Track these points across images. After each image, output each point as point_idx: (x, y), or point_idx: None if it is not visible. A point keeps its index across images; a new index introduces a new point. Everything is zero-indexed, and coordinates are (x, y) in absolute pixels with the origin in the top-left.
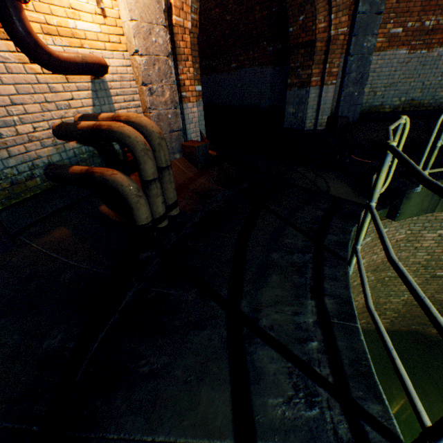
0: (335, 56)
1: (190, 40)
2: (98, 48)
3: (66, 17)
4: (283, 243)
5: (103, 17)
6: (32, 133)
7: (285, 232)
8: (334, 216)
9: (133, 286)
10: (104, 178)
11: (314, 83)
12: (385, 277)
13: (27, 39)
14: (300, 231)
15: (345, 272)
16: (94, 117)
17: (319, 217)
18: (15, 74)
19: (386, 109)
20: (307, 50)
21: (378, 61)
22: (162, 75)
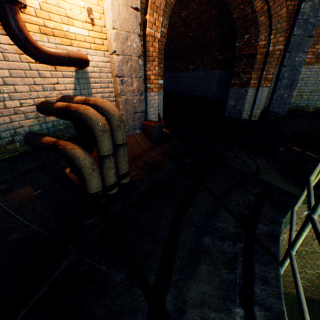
0: (271, 66)
1: (158, 46)
2: (84, 47)
3: (62, 23)
4: (215, 227)
5: (92, 25)
6: (19, 107)
7: (218, 214)
8: (265, 203)
9: (70, 255)
10: (65, 151)
11: (252, 84)
12: (303, 250)
13: (19, 35)
14: (232, 215)
15: (277, 274)
16: (71, 98)
17: (250, 202)
18: (11, 61)
19: (310, 109)
20: (249, 60)
21: (306, 72)
22: (132, 70)
